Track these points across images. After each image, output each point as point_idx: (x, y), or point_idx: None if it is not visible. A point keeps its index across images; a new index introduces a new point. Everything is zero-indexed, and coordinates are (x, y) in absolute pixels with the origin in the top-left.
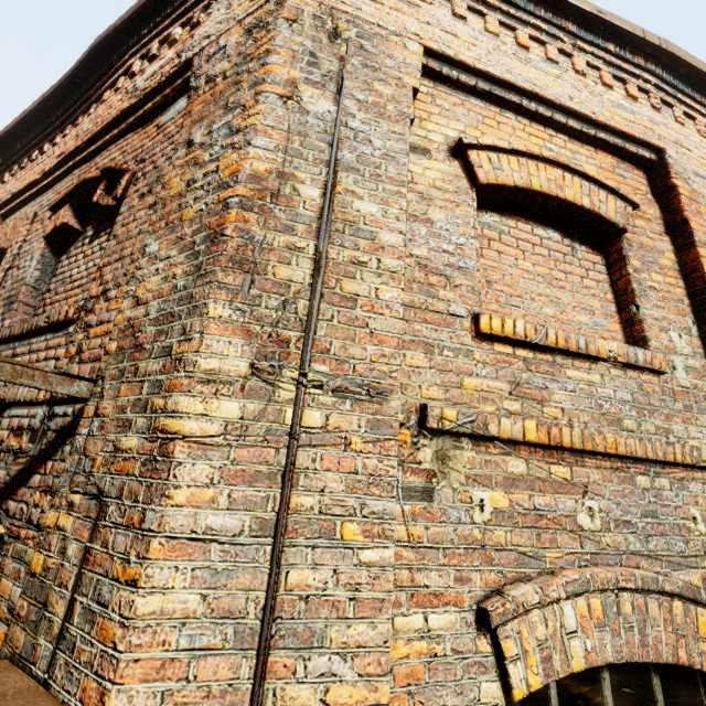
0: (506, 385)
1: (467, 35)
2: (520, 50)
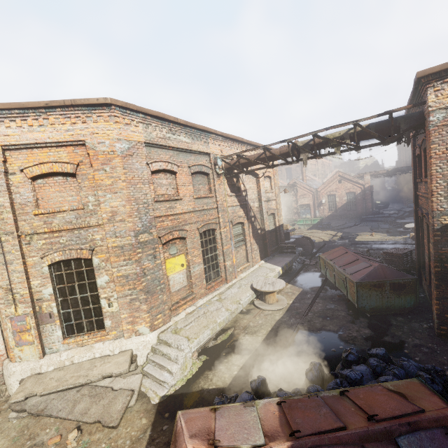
0: (43, 222)
1: (12, 133)
2: (30, 127)
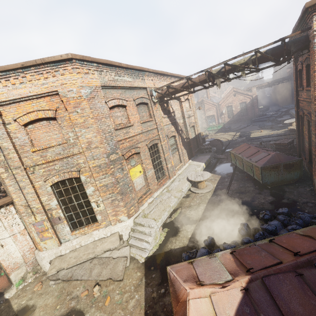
0: (40, 157)
1: (0, 92)
2: (13, 86)
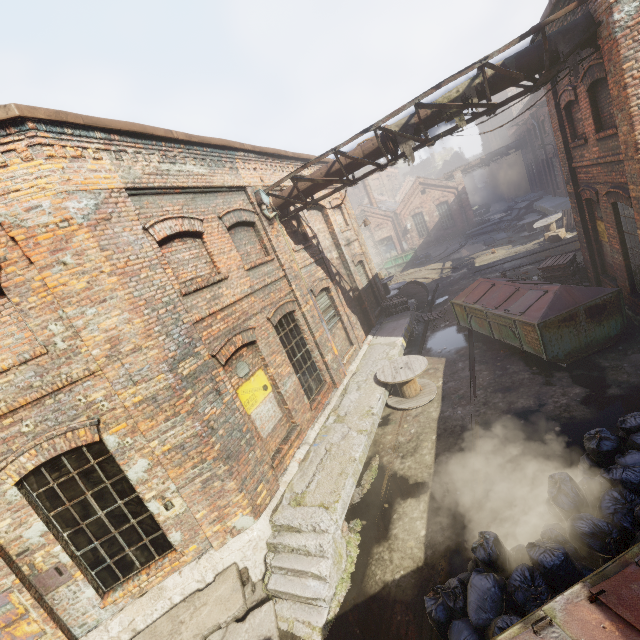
0: None
1: None
2: None
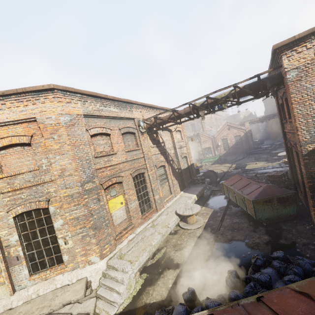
0: (6, 184)
1: None
2: None
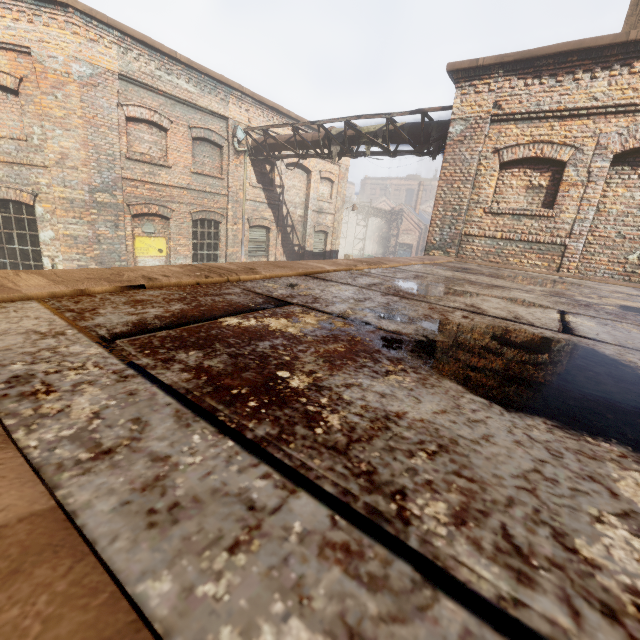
0: None
1: None
2: None
